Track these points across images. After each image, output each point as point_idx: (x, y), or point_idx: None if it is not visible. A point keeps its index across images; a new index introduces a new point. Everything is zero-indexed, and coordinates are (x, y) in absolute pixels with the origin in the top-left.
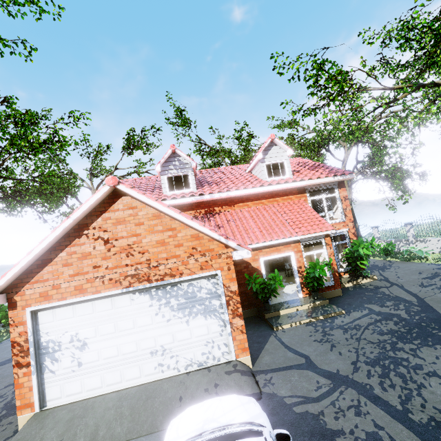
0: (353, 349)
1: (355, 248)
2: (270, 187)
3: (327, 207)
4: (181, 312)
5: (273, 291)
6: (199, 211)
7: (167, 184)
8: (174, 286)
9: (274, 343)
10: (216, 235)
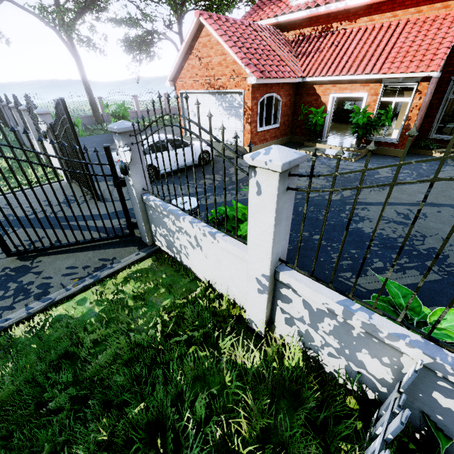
0: None
1: None
2: None
3: None
4: (226, 112)
5: (315, 126)
6: (316, 28)
7: None
8: (225, 95)
9: None
10: (240, 62)
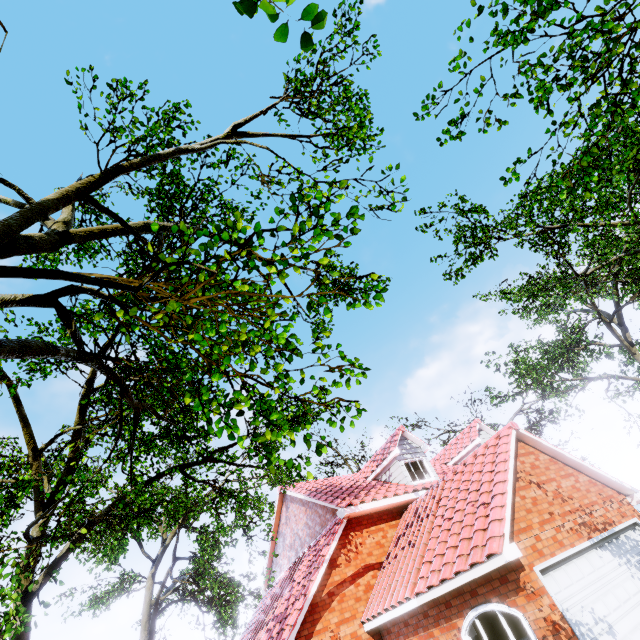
0: None
1: None
2: None
3: None
4: None
5: None
6: None
7: (407, 471)
8: (617, 539)
9: None
10: (610, 477)
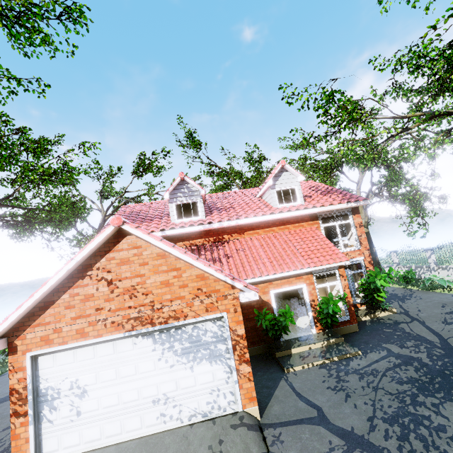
0: (370, 401)
1: (372, 279)
2: (281, 215)
3: (341, 233)
4: (185, 357)
5: (284, 328)
6: (208, 239)
7: (175, 212)
8: (178, 329)
9: (285, 389)
10: (221, 276)
